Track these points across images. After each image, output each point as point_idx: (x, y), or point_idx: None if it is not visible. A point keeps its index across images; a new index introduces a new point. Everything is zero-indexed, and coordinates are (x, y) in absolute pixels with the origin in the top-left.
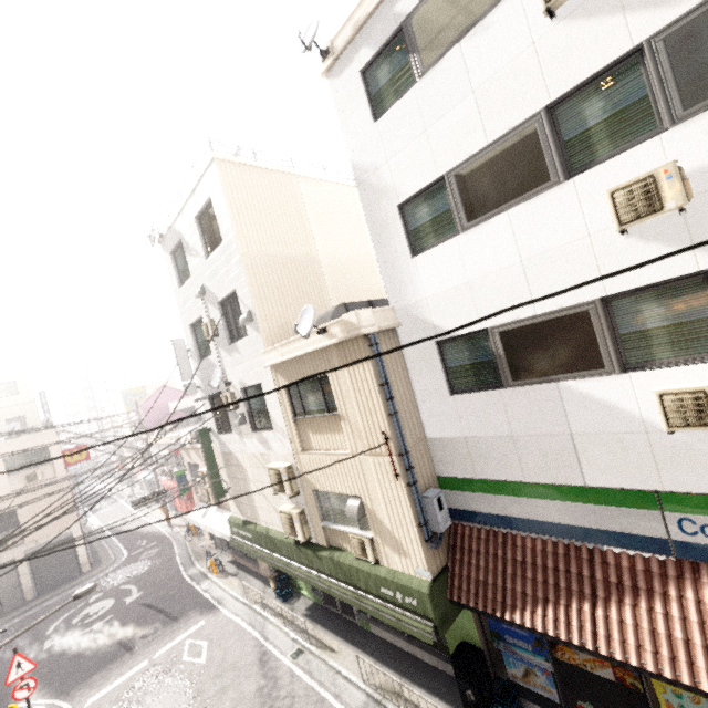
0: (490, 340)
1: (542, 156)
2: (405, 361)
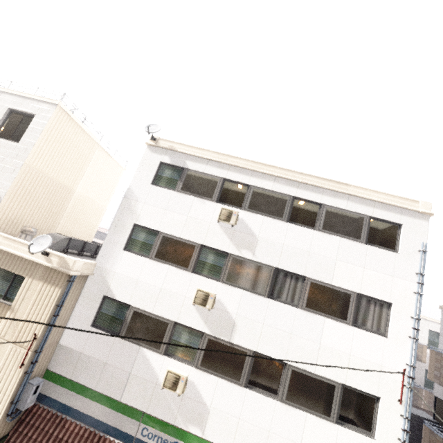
0: (128, 311)
1: (191, 258)
2: (81, 294)
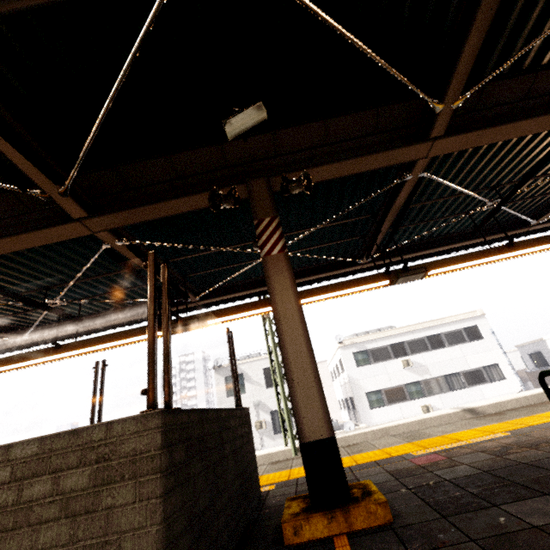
0: None
1: (405, 394)
2: None
